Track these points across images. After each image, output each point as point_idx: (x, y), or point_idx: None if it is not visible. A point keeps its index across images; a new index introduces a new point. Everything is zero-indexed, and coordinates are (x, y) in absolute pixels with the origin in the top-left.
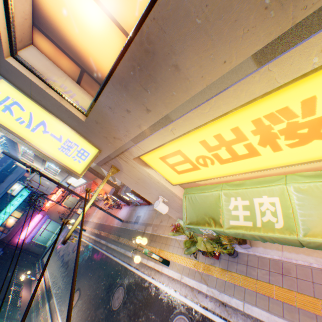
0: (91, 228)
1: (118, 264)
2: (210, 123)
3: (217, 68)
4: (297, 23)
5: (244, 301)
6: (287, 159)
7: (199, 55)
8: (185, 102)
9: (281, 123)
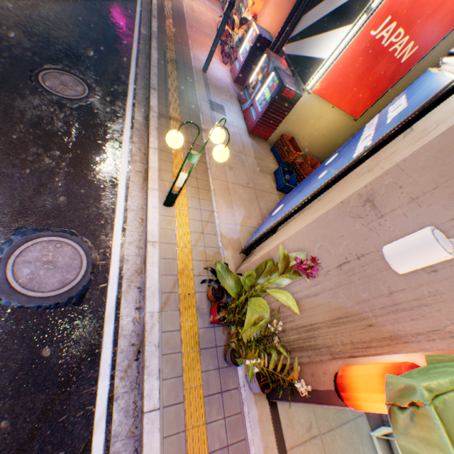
0: None
1: (126, 73)
2: None
3: None
4: None
5: (161, 410)
6: None
7: None
8: None
9: None
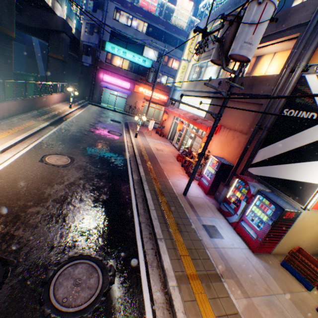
0: (141, 143)
1: (132, 227)
2: None
3: None
4: None
5: None
6: None
7: None
8: None
9: None
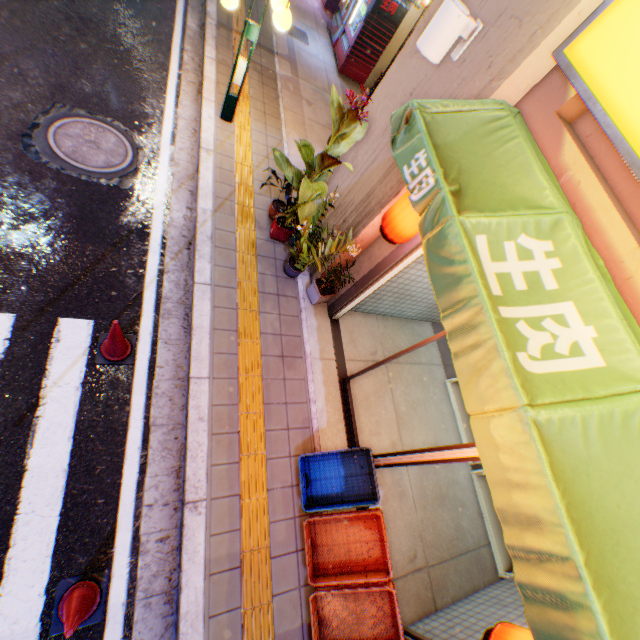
0: None
1: None
2: None
3: None
4: None
5: (213, 287)
6: None
7: None
8: None
9: None
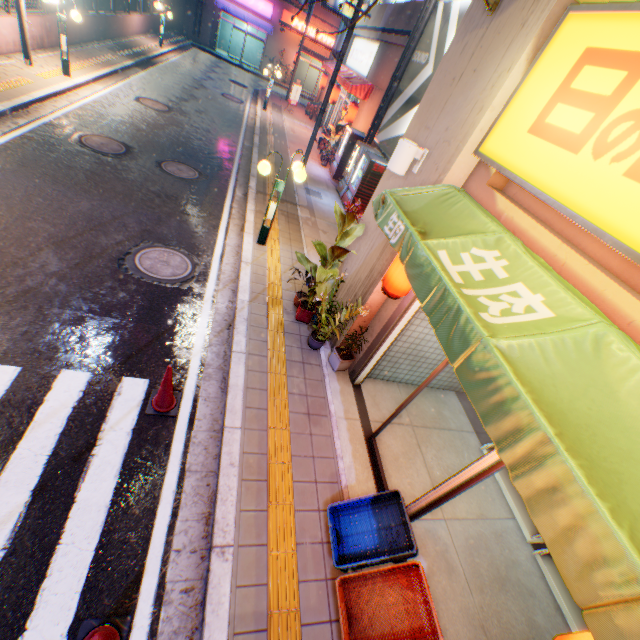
0: (271, 118)
1: (230, 168)
2: None
3: None
4: None
5: (247, 354)
6: None
7: None
8: None
9: None
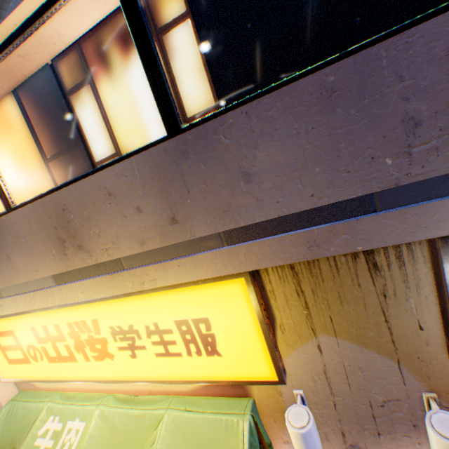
0: None
1: None
2: (40, 311)
3: (35, 272)
4: (70, 271)
5: None
6: (97, 372)
7: (24, 258)
8: (14, 285)
9: (86, 333)
